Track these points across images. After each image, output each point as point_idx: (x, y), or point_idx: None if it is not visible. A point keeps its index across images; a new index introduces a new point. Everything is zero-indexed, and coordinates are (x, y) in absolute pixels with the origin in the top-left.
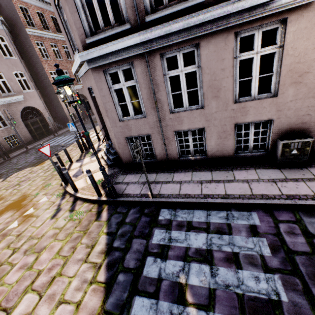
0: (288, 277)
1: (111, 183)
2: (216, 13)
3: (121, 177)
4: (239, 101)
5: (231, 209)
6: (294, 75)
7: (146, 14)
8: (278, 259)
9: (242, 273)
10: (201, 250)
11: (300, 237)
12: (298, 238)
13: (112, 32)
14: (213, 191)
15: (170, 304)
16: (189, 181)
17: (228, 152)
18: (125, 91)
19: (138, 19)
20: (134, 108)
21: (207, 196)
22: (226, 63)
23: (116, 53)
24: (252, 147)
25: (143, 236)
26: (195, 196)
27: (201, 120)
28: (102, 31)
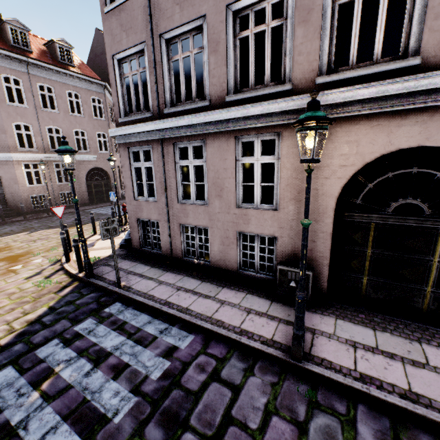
0: (144, 404)
1: (89, 259)
2: (214, 116)
3: (118, 260)
4: (243, 206)
5: (175, 325)
6: (292, 191)
7: (166, 107)
8: (157, 385)
9: (111, 384)
10: (103, 350)
11: (204, 375)
12: (200, 375)
13: (138, 117)
14: (179, 301)
15: (26, 383)
16: (170, 284)
17: (231, 264)
18: (143, 171)
19: (158, 110)
20: (197, 193)
21: (168, 304)
22: (228, 164)
23: (139, 135)
24: (258, 266)
25: (73, 321)
26: (158, 299)
27: (205, 218)
28: (134, 114)
